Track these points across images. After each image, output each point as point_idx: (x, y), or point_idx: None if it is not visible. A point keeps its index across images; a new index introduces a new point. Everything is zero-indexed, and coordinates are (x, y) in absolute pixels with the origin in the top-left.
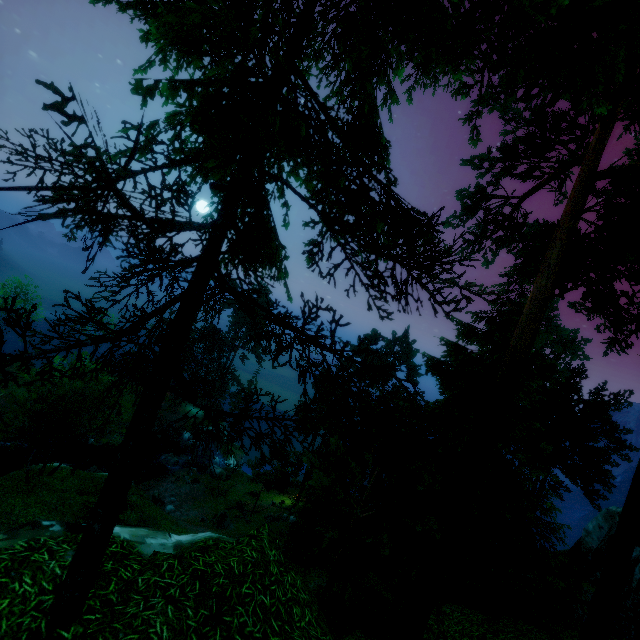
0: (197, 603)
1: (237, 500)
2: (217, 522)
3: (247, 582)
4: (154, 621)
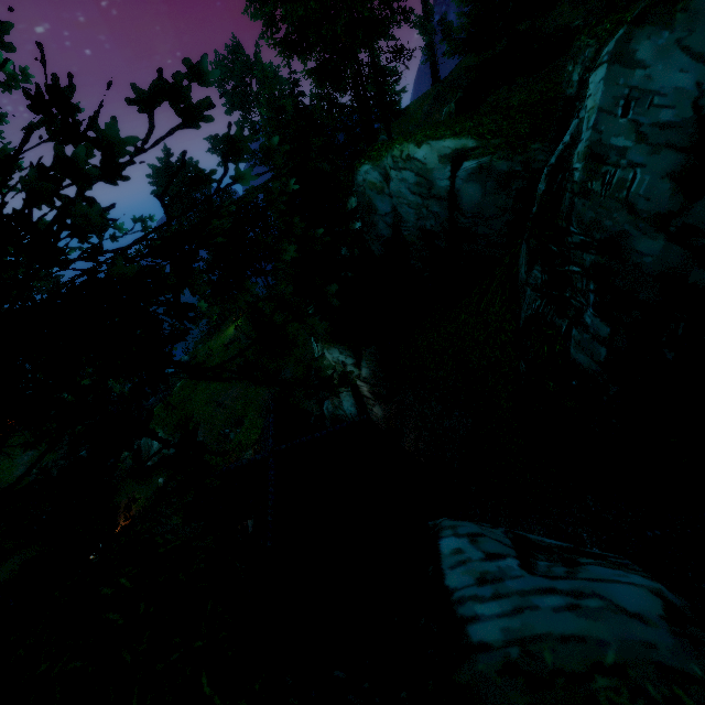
0: None
1: (219, 351)
2: (247, 339)
3: None
4: None
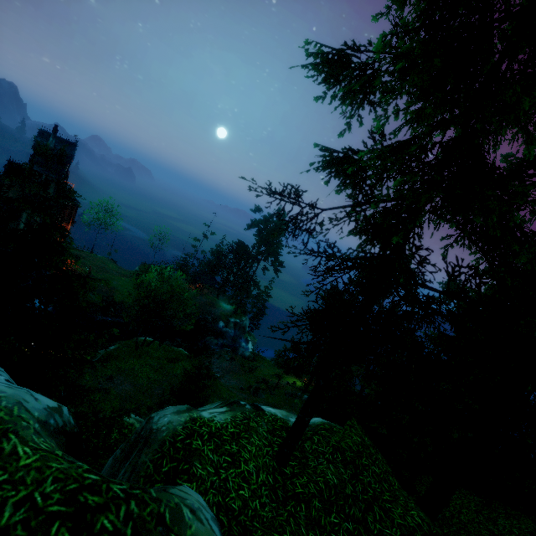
0: (343, 465)
1: (261, 377)
2: (253, 392)
3: (363, 457)
4: (326, 472)
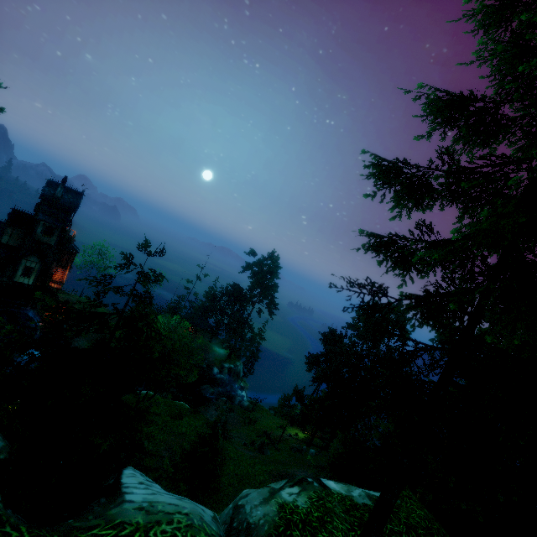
0: None
1: (262, 429)
2: (258, 448)
3: (434, 534)
4: None
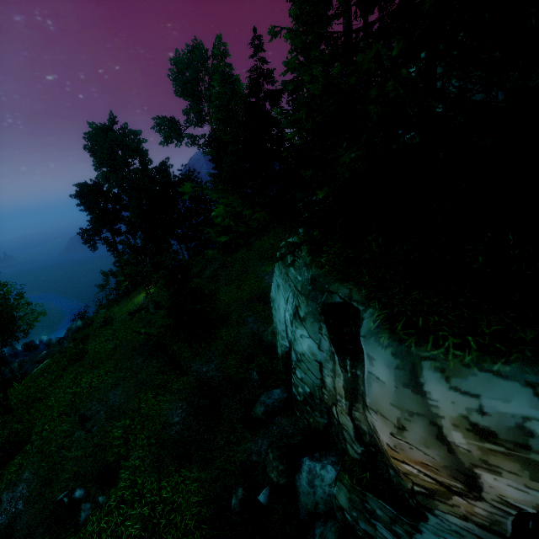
0: None
1: (122, 319)
2: (157, 308)
3: None
4: None
